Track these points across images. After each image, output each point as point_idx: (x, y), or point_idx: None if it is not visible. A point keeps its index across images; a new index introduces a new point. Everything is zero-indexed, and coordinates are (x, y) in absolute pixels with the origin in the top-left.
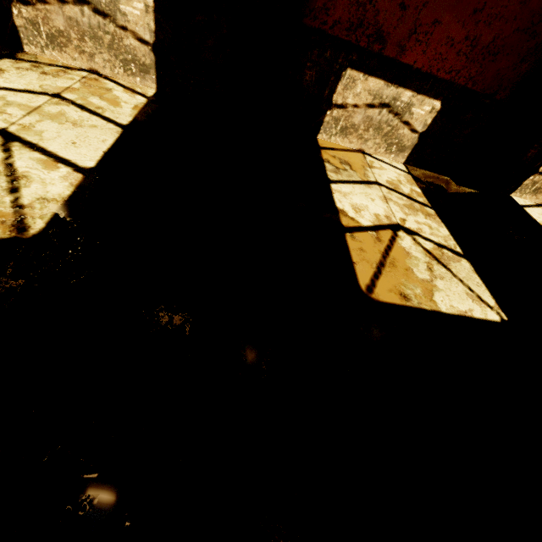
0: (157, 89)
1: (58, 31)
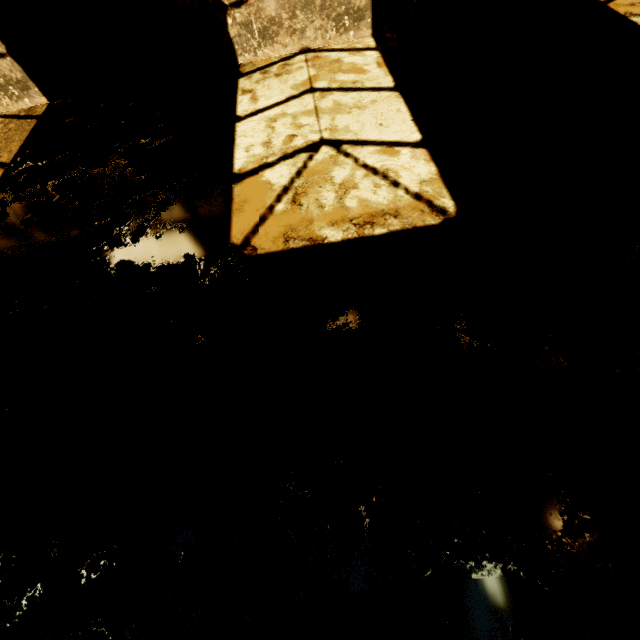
0: (372, 35)
1: (269, 21)
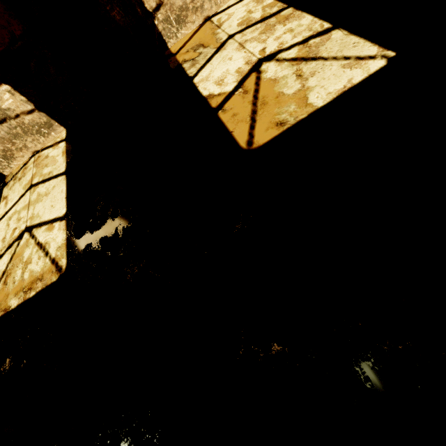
0: (65, 128)
1: (3, 152)
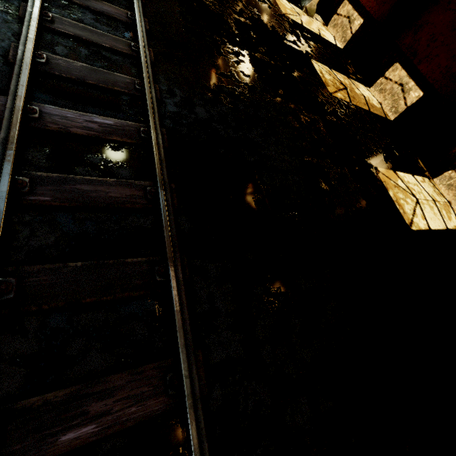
0: None
1: (455, 185)
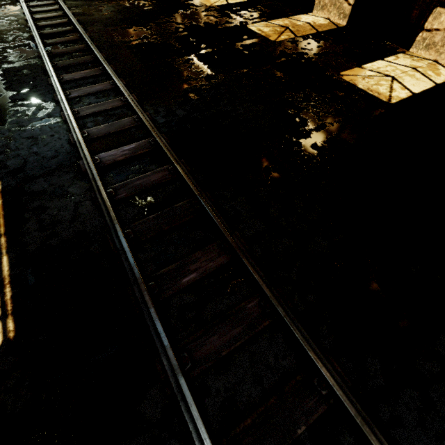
0: None
1: (433, 42)
